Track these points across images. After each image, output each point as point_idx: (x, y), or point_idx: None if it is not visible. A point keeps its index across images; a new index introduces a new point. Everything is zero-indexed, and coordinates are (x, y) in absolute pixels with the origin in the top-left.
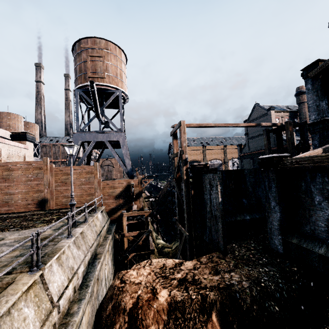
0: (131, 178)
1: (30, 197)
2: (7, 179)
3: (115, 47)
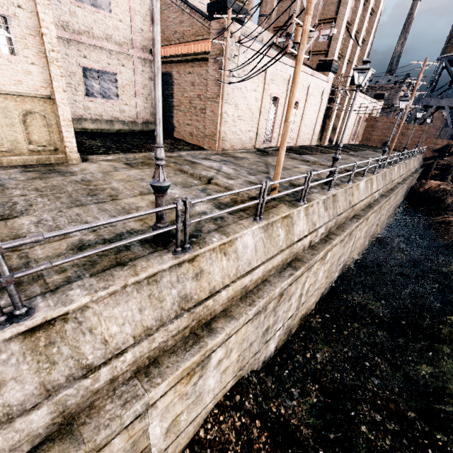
0: (452, 140)
1: (380, 139)
2: (373, 127)
3: None
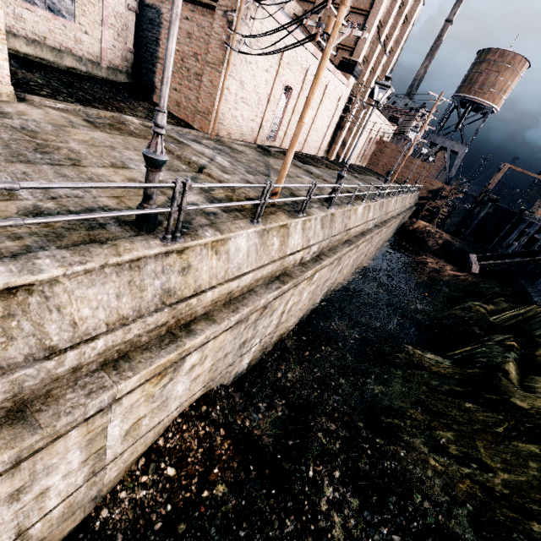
0: (446, 184)
1: (386, 167)
2: (382, 152)
3: (522, 60)
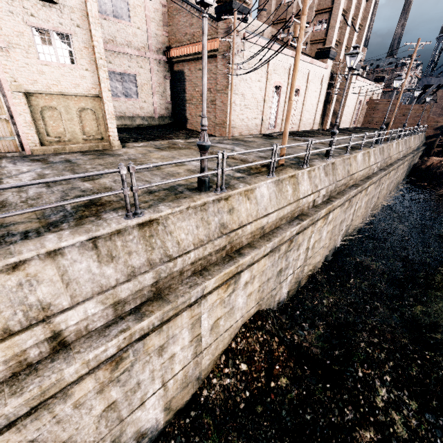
0: None
1: (382, 121)
2: (374, 109)
3: None
